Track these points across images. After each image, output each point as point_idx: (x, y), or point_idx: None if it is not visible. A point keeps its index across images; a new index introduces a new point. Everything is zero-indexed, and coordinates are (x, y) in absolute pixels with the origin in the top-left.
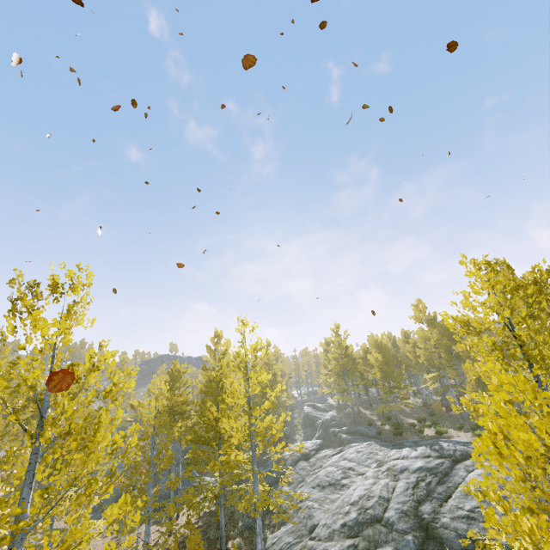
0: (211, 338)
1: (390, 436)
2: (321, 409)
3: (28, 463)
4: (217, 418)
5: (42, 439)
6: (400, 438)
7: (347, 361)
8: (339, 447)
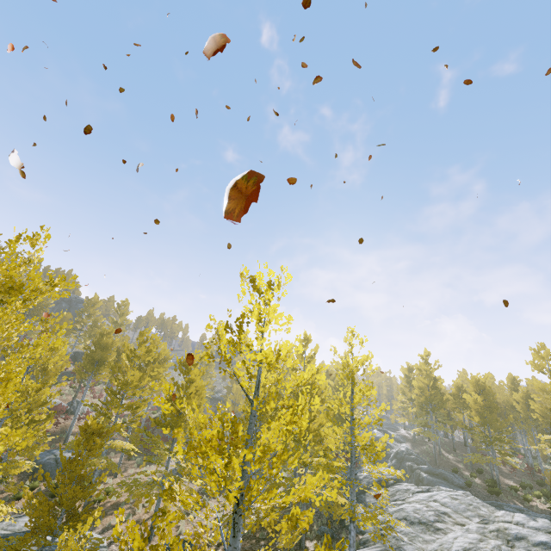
0: (301, 339)
1: (483, 492)
2: (393, 438)
3: (249, 422)
4: (310, 419)
5: (268, 407)
6: (496, 499)
7: (435, 394)
8: (416, 485)
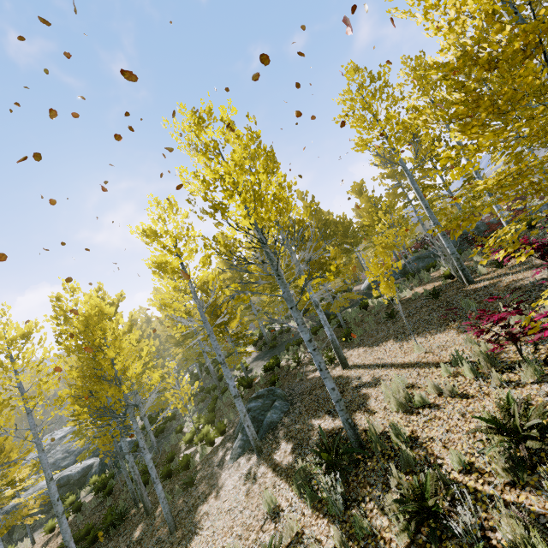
0: None
1: None
2: None
3: None
4: None
5: None
6: None
7: None
8: None
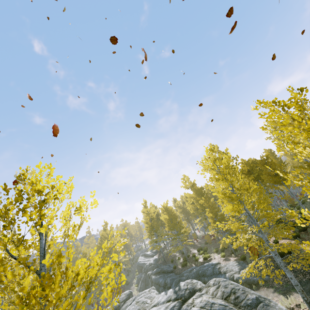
0: None
1: (180, 268)
2: (149, 255)
3: None
4: None
5: None
6: (185, 269)
7: (153, 222)
8: (152, 285)
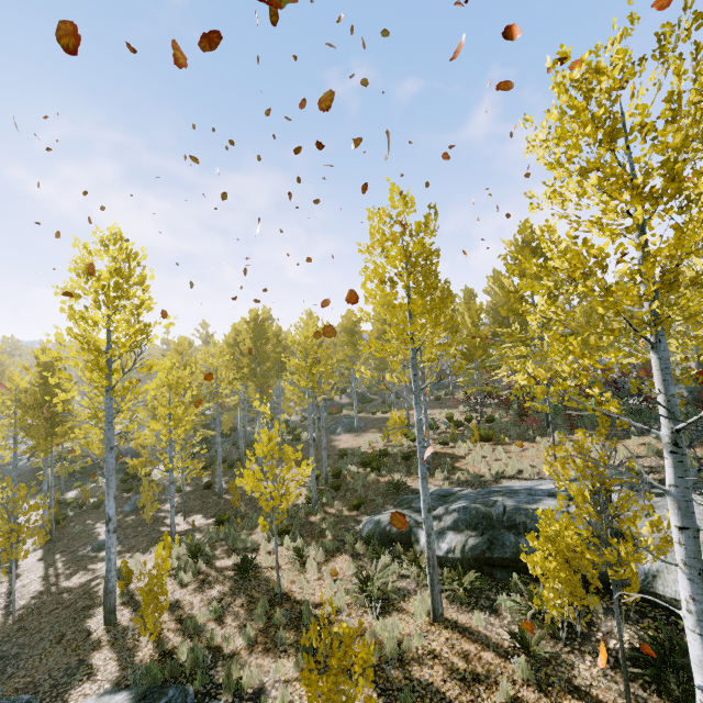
0: None
1: None
2: None
3: None
4: None
5: None
6: None
7: None
8: None
